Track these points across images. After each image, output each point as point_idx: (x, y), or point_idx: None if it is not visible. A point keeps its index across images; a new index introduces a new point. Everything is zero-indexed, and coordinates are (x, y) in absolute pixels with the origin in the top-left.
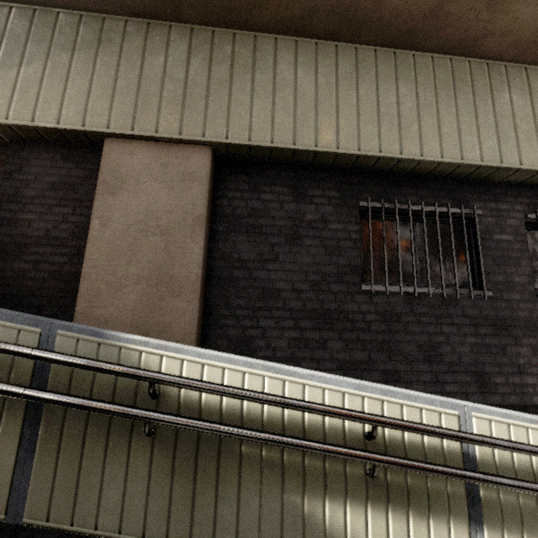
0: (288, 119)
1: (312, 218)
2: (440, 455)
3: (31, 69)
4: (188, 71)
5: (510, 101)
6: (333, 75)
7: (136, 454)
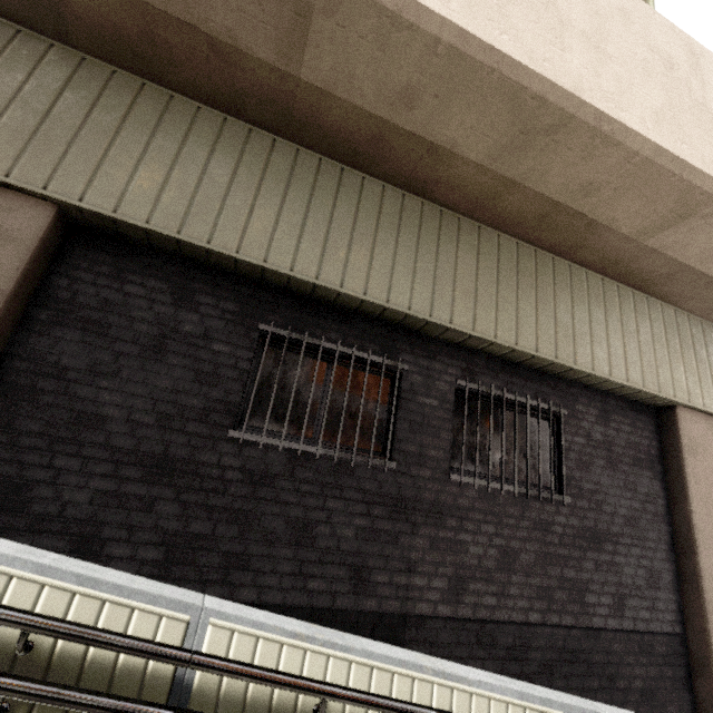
0: (182, 202)
1: (191, 330)
2: (137, 680)
3: None
4: (57, 104)
5: (456, 255)
6: (260, 169)
7: None
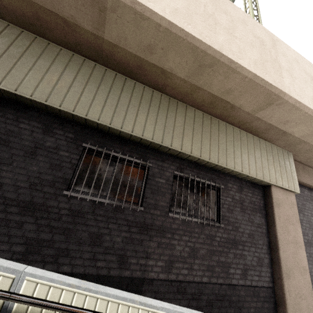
0: (49, 88)
1: (50, 145)
2: None
3: None
4: None
5: (175, 117)
6: (87, 76)
7: None
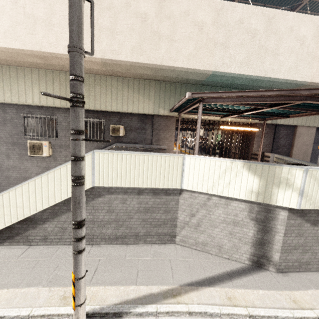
0: None
1: None
2: None
3: None
4: None
5: None
6: None
7: None
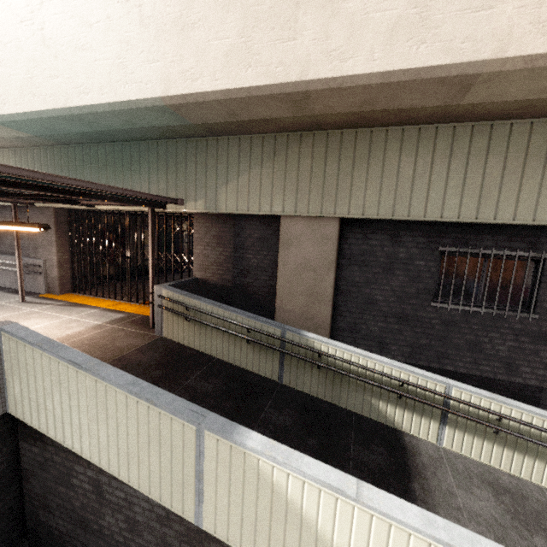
0: (390, 197)
1: (403, 257)
2: (432, 398)
3: (243, 179)
4: (325, 168)
5: None
6: (430, 156)
7: (314, 373)
